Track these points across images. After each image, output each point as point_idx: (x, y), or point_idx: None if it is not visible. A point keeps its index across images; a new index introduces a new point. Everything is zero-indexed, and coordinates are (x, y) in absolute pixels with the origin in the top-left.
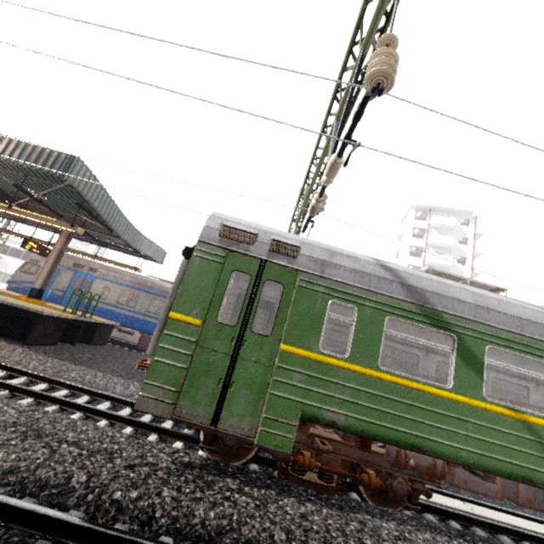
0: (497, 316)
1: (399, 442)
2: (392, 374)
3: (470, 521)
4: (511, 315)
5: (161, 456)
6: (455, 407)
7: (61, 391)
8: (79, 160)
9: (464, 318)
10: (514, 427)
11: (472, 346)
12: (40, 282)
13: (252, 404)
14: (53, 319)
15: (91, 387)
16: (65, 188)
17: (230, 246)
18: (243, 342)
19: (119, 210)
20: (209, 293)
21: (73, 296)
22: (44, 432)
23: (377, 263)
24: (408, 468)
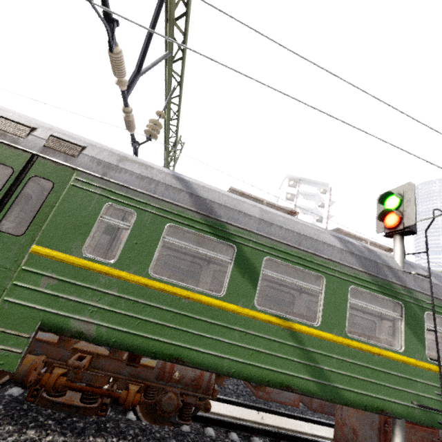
0: (279, 231)
1: (157, 353)
2: (162, 281)
3: (253, 431)
4: (292, 231)
5: None
6: (224, 315)
7: None
8: None
9: (247, 230)
10: (280, 335)
11: (251, 256)
12: None
13: None
14: None
15: None
16: None
17: None
18: None
19: None
20: None
21: None
22: None
23: (172, 174)
24: (172, 382)
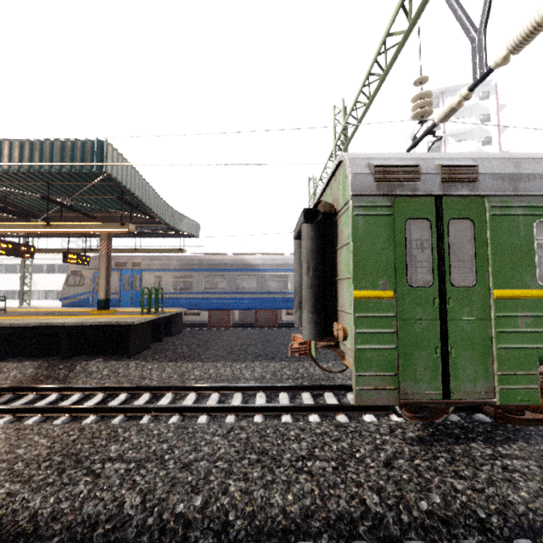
0: None
1: None
2: None
3: None
4: None
5: (388, 440)
6: None
7: (212, 395)
8: (107, 144)
9: None
10: None
11: None
12: (102, 292)
13: (480, 364)
14: (141, 324)
15: (222, 380)
16: (95, 184)
17: (393, 190)
18: (447, 300)
19: (154, 192)
20: (389, 256)
21: (128, 295)
22: (271, 453)
23: None
24: None
